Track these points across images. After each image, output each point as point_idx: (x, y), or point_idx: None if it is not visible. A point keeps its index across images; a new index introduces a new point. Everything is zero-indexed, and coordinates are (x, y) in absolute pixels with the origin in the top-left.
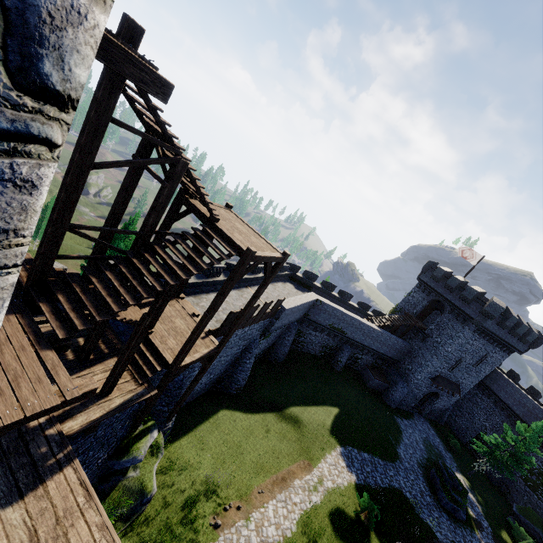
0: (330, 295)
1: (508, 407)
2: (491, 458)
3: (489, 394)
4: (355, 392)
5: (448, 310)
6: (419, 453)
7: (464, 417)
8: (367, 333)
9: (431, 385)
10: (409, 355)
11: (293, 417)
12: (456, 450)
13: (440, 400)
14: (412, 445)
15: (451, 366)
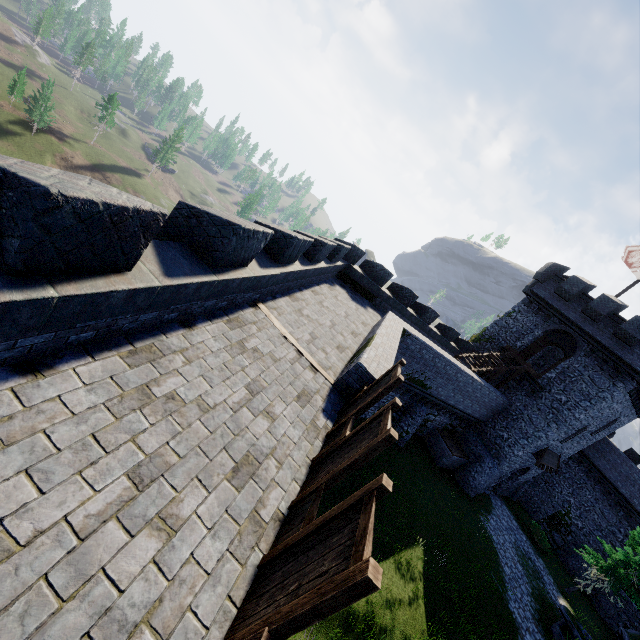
0: (404, 313)
1: (609, 482)
2: (616, 582)
3: (580, 460)
4: (429, 488)
5: (584, 351)
6: (524, 588)
7: (539, 486)
8: (462, 386)
9: (528, 460)
10: (504, 414)
11: (352, 623)
12: (544, 547)
13: (526, 473)
14: (514, 573)
15: (568, 436)
